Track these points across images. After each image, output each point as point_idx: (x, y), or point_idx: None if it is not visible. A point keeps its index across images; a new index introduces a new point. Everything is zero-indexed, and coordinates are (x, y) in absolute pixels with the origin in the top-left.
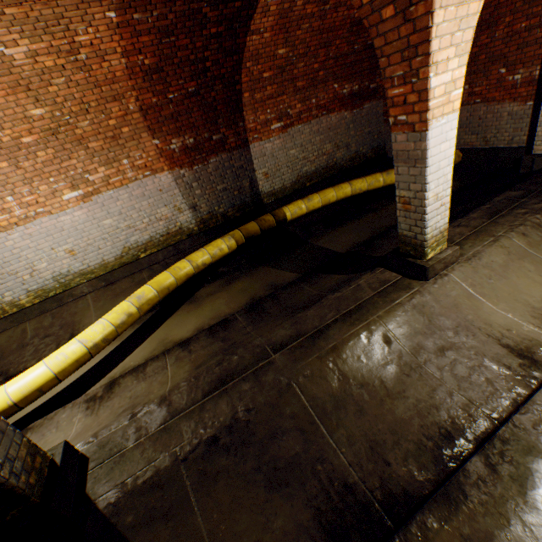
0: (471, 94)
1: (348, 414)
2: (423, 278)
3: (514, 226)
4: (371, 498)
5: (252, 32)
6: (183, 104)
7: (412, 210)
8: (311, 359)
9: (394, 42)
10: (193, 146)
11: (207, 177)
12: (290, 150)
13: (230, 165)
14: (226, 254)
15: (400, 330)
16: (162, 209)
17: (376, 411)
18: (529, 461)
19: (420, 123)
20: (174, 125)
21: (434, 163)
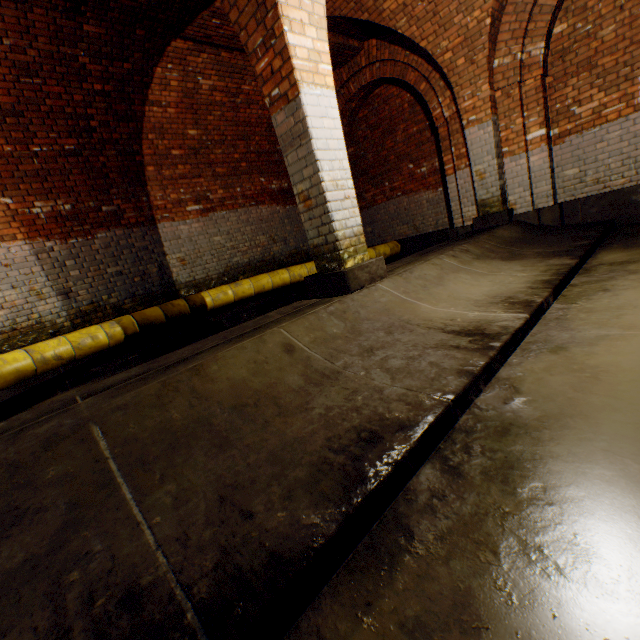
0: (392, 189)
1: (194, 455)
2: (346, 291)
3: (444, 252)
4: (182, 604)
5: (152, 103)
6: (56, 162)
7: (314, 204)
8: (147, 386)
9: (246, 8)
10: (71, 214)
11: (92, 255)
12: (214, 236)
13: (129, 244)
14: (105, 347)
15: (310, 337)
16: (6, 292)
17: (252, 438)
18: (510, 442)
19: (291, 88)
20: (41, 185)
21: (321, 138)
